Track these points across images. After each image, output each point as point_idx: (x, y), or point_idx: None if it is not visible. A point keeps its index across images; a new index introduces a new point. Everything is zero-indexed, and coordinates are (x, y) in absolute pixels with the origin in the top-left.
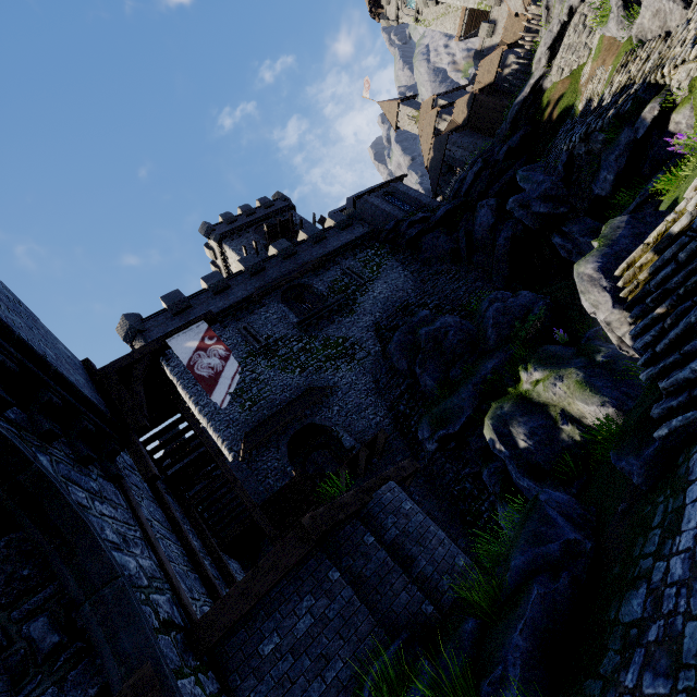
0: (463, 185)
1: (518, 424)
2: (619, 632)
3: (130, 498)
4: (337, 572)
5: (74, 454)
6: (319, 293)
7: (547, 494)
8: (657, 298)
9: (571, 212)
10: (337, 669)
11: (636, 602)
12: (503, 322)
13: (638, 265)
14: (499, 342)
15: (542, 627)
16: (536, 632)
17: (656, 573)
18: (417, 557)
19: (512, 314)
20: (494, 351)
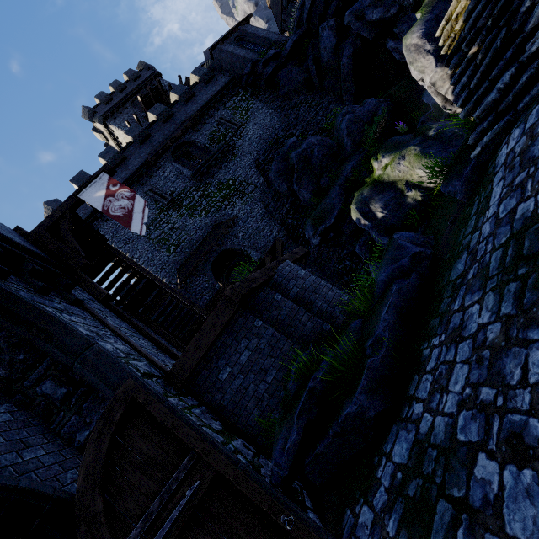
0: (303, 11)
1: (375, 201)
2: (449, 287)
3: (94, 314)
4: (260, 321)
5: (32, 288)
6: (203, 146)
7: (399, 235)
8: (470, 41)
9: (400, 13)
10: (273, 374)
11: (460, 265)
12: (355, 130)
13: (454, 16)
14: (354, 147)
15: (401, 307)
16: (397, 310)
17: (473, 241)
18: (315, 301)
19: (361, 121)
20: (352, 155)
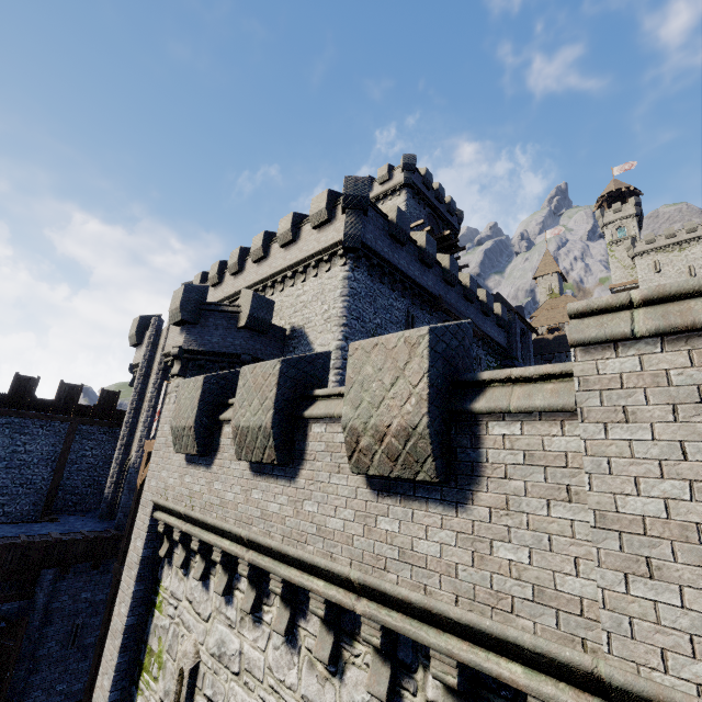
0: None
1: None
2: None
3: None
4: None
5: None
6: None
7: None
8: None
9: None
10: None
11: None
12: None
13: None
14: None
15: None
16: None
17: None
18: None
19: None
20: None
